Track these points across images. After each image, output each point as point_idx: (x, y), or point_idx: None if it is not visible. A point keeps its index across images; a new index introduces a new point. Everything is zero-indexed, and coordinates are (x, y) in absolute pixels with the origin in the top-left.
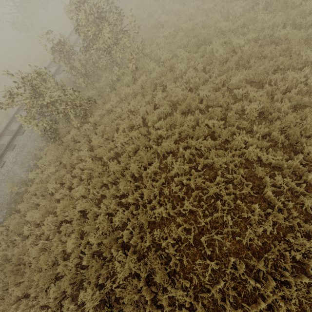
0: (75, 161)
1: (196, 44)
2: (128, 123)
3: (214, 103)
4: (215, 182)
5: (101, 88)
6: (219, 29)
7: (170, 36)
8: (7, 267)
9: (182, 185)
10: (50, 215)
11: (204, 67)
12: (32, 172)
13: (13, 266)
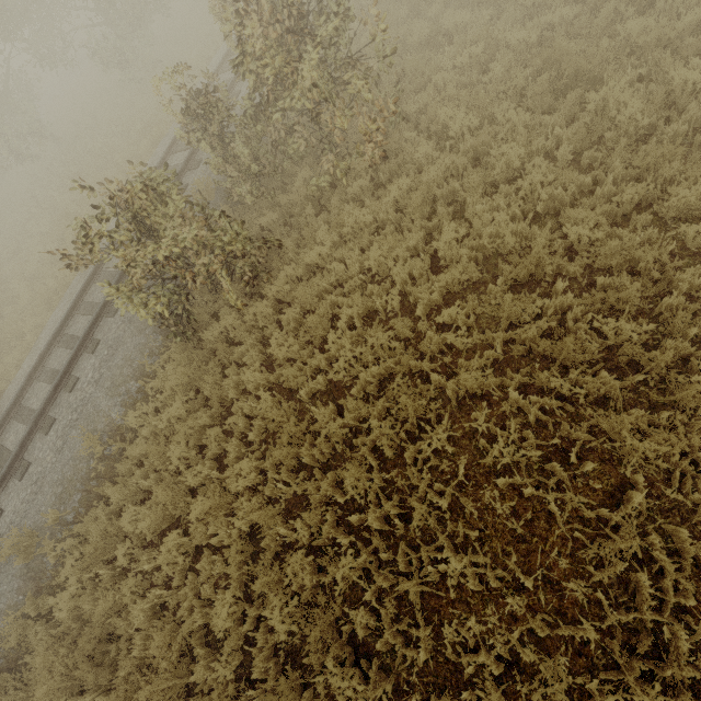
0: (230, 393)
1: (551, 87)
2: (362, 304)
3: (613, 261)
4: (627, 506)
5: (292, 207)
6: (621, 38)
7: (473, 66)
8: (80, 649)
9: (516, 494)
10: (176, 530)
11: (574, 152)
12: (134, 412)
13: (95, 643)
